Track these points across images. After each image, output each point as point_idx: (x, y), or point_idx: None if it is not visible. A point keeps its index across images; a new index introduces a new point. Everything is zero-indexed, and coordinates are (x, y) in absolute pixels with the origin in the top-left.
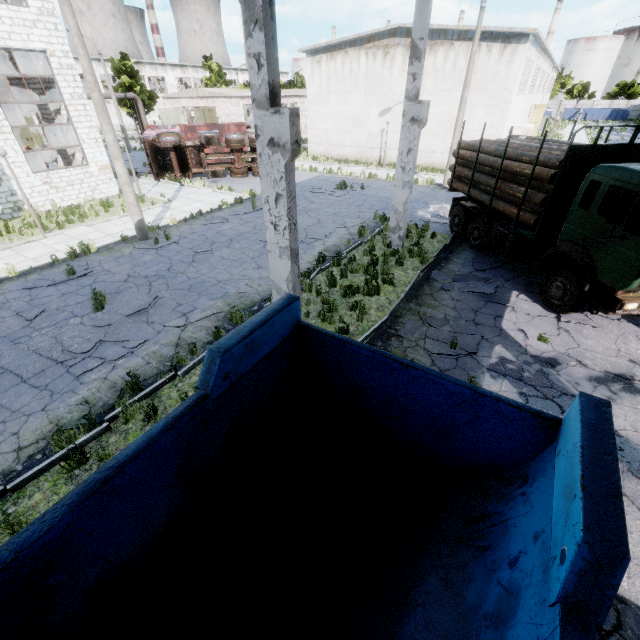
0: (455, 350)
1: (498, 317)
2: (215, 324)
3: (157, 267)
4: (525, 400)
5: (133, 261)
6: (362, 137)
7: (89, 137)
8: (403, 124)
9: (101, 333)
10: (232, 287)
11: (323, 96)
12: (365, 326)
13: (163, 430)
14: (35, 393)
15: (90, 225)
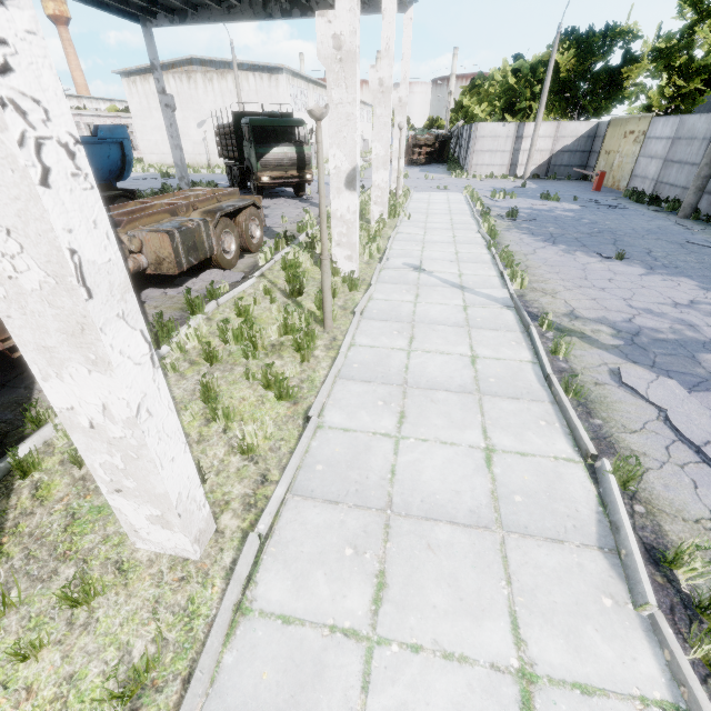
0: None
1: None
2: None
3: None
4: None
5: None
6: (189, 146)
7: None
8: (162, 109)
9: None
10: None
11: (146, 112)
12: None
13: None
14: None
15: None
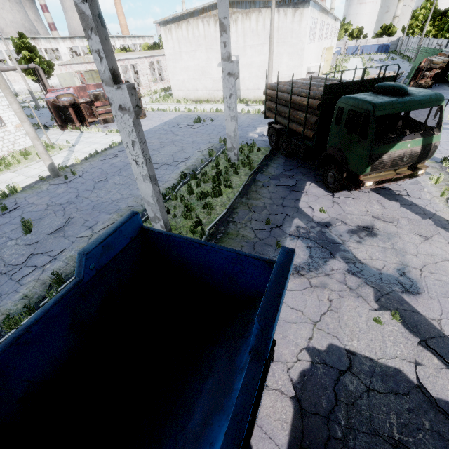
0: (269, 225)
1: (297, 200)
2: None
3: (68, 196)
4: (310, 250)
5: (50, 194)
6: (209, 83)
7: (2, 104)
8: (223, 77)
9: (31, 249)
10: (123, 203)
11: (177, 55)
12: (213, 218)
13: (53, 304)
14: None
15: (14, 171)
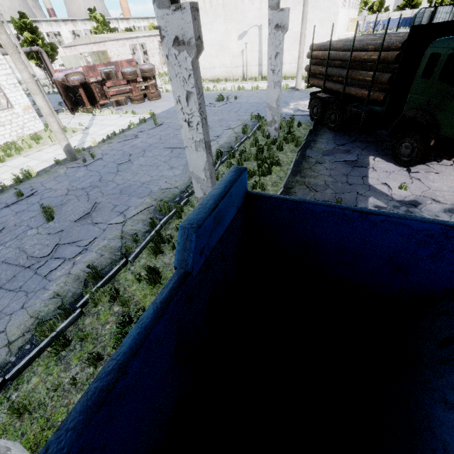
0: None
1: (364, 177)
2: (148, 216)
3: (90, 180)
4: None
5: (69, 178)
6: (227, 59)
7: (8, 83)
8: (269, 32)
9: (56, 238)
10: (154, 186)
11: None
12: None
13: (155, 317)
14: (12, 295)
15: (26, 156)
